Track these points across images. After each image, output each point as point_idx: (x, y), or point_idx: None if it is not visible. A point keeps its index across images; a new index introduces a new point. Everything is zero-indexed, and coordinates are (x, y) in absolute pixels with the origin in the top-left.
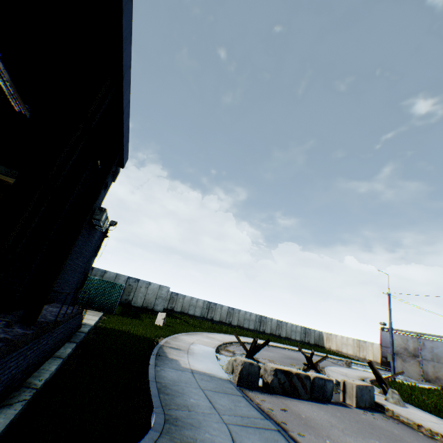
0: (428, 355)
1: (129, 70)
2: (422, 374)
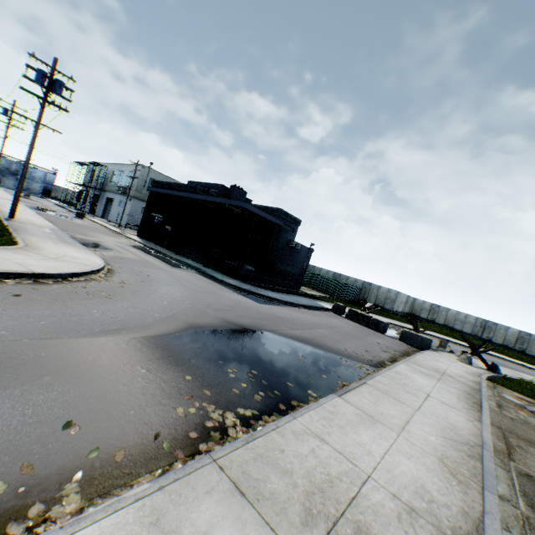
0: None
1: (260, 211)
2: None
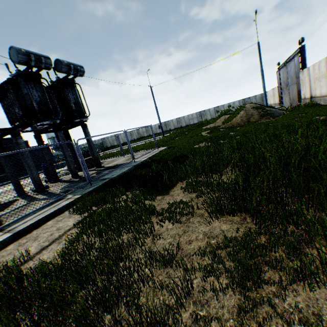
0: (289, 81)
1: None
2: (289, 100)
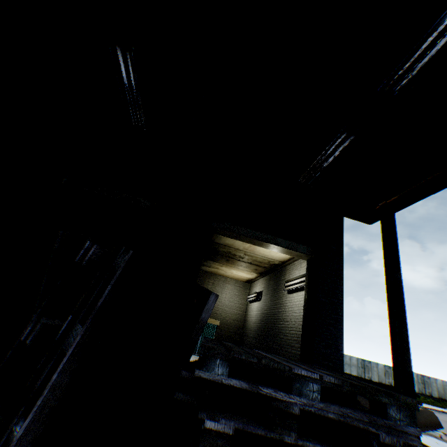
0: None
1: None
2: None
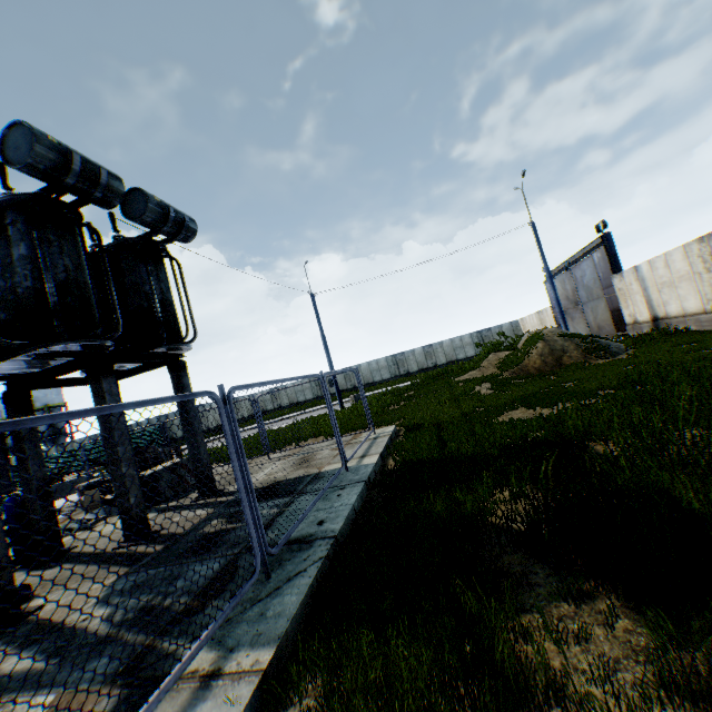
0: (583, 294)
1: None
2: (589, 330)
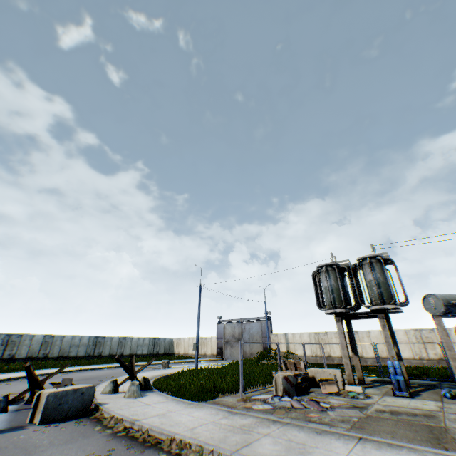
0: (247, 336)
1: None
2: (243, 354)
